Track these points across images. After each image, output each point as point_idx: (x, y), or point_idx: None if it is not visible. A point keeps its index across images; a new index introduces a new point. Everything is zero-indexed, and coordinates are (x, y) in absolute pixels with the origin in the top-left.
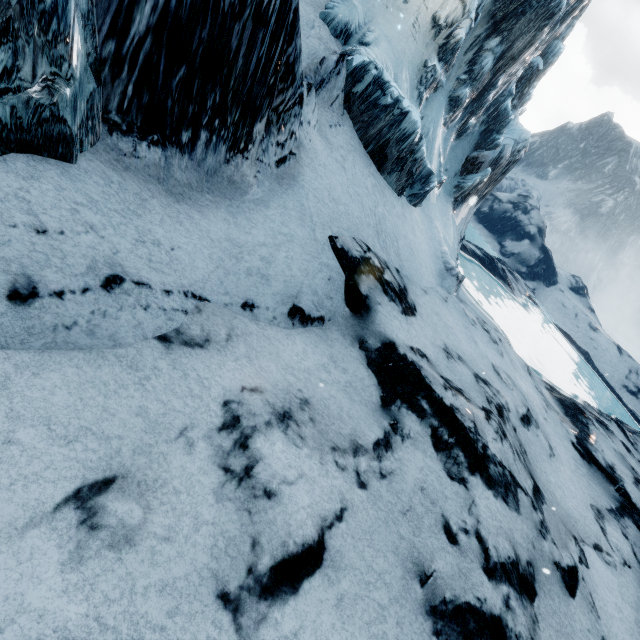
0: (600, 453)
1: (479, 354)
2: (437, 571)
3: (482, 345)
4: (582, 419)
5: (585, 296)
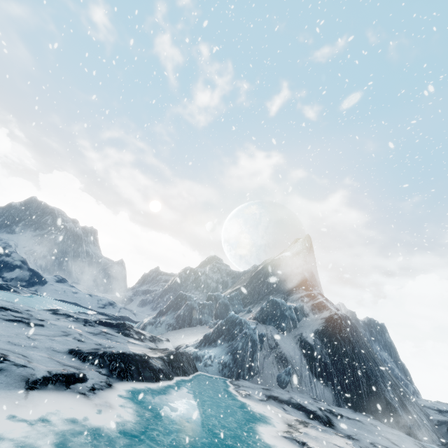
0: (62, 312)
1: (3, 304)
2: (4, 318)
3: (4, 303)
4: (57, 310)
5: (66, 282)
